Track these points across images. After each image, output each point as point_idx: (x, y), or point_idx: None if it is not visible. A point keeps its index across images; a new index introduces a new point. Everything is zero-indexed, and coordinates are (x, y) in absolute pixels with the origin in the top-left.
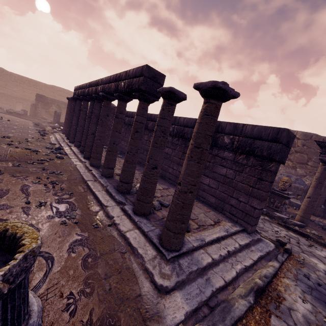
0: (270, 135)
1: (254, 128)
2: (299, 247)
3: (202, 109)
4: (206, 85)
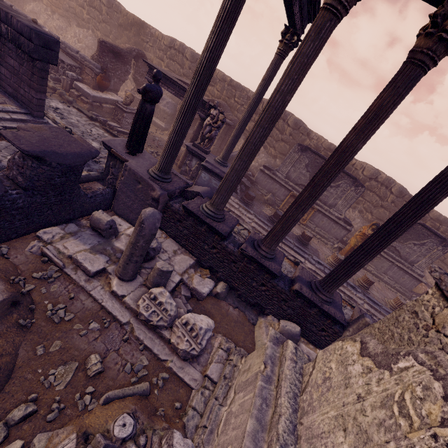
0: (27, 34)
1: (18, 23)
2: (96, 139)
3: None
4: None
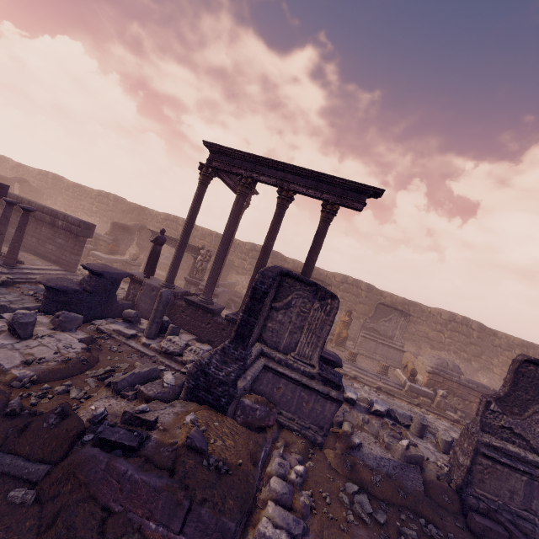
0: (78, 224)
1: (72, 219)
2: None
3: (22, 214)
4: (21, 207)
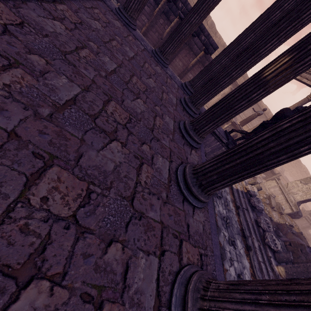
0: None
1: None
2: None
3: None
4: None
